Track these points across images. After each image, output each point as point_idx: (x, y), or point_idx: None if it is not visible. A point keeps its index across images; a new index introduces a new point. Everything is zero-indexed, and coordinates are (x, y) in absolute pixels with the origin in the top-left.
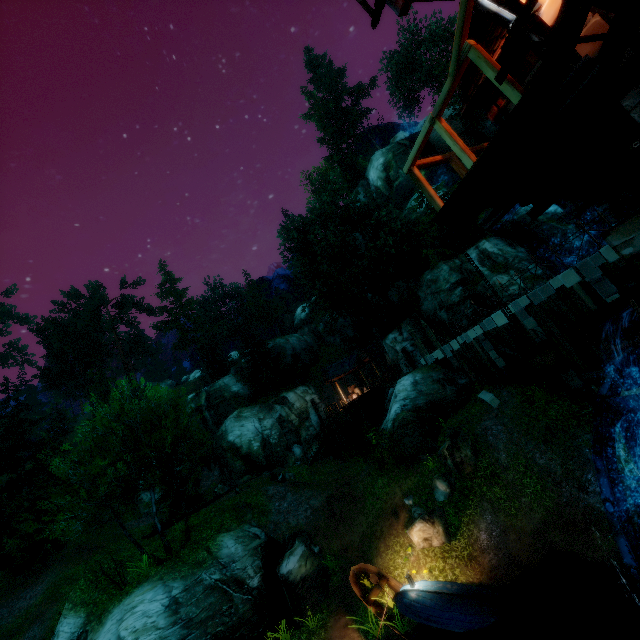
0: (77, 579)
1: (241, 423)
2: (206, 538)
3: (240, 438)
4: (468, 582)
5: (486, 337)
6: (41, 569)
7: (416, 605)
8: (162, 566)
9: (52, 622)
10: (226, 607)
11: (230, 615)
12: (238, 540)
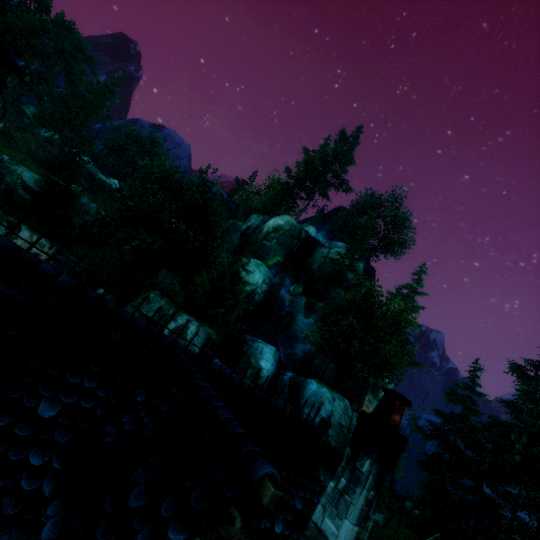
0: None
1: None
2: None
3: None
4: None
5: None
6: None
7: None
8: None
9: None
10: None
11: None
12: None
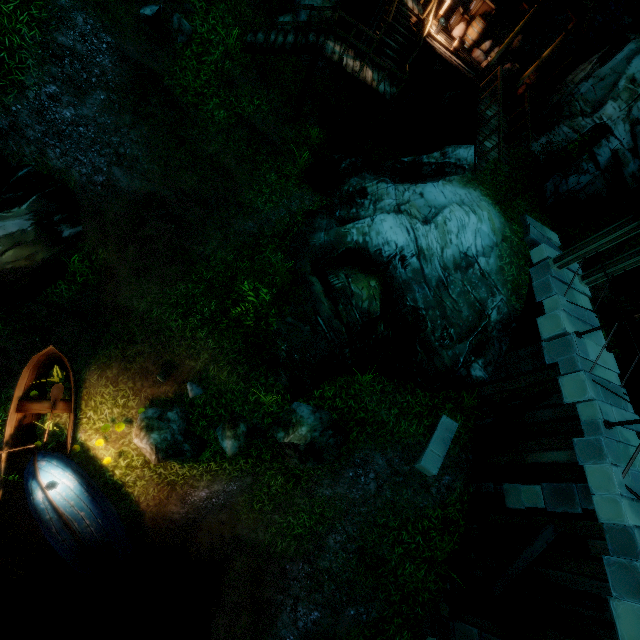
0: None
1: None
2: None
3: None
4: (136, 500)
5: (583, 514)
6: None
7: (32, 503)
8: None
9: None
10: None
11: None
12: None
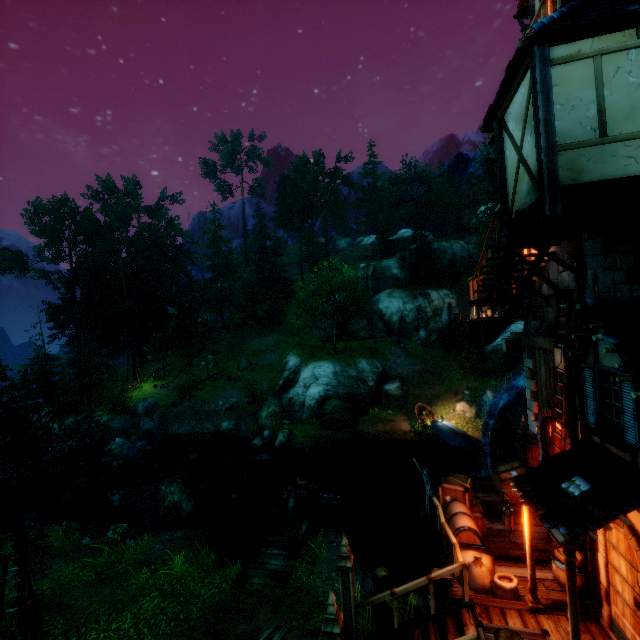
0: (288, 344)
1: (390, 299)
2: (354, 356)
3: (386, 309)
4: (472, 436)
5: None
6: (270, 331)
7: (439, 427)
8: (333, 357)
9: (283, 356)
10: (356, 386)
11: (357, 389)
12: (368, 364)
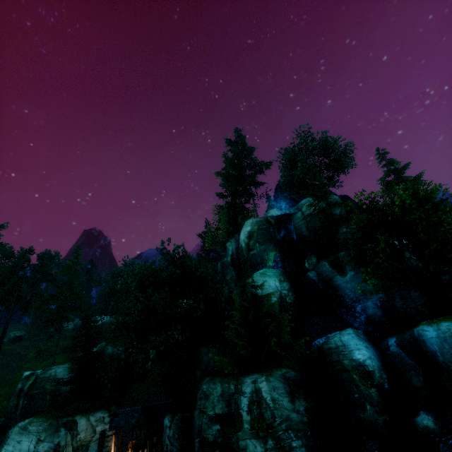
0: None
1: (21, 438)
2: None
3: None
4: None
5: None
6: None
7: None
8: None
9: None
10: None
11: None
12: None
